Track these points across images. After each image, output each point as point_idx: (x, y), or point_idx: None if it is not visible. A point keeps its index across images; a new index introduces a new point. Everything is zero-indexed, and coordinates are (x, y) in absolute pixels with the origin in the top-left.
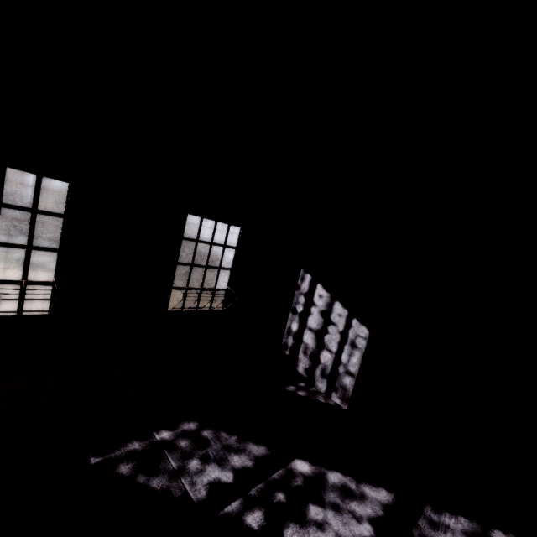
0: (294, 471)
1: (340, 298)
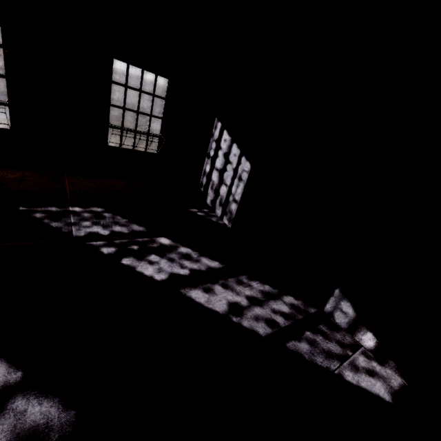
0: (156, 241)
1: (236, 140)
